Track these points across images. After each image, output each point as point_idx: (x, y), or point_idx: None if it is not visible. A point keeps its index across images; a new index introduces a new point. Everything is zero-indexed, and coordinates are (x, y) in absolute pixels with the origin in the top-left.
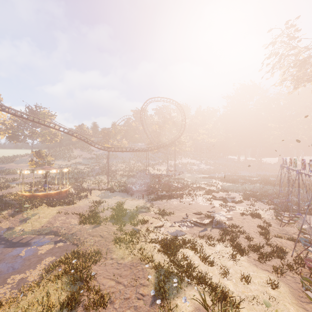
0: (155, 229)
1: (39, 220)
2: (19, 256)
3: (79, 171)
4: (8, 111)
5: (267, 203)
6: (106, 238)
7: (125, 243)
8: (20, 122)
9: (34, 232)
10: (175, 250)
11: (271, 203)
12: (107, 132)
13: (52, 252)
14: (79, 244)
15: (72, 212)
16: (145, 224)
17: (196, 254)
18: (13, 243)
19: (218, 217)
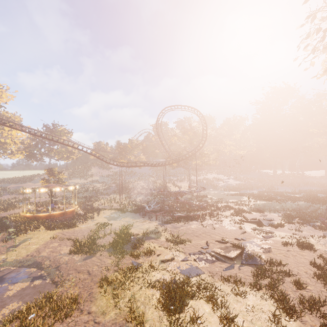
0: (161, 264)
1: (29, 246)
2: None
3: (93, 190)
4: (15, 127)
5: (319, 227)
6: (93, 276)
7: (113, 287)
8: (38, 141)
9: (16, 263)
10: (181, 304)
11: (325, 228)
12: (124, 147)
13: (23, 294)
14: (59, 284)
15: (69, 237)
16: (150, 256)
17: (215, 310)
18: None
19: (250, 247)
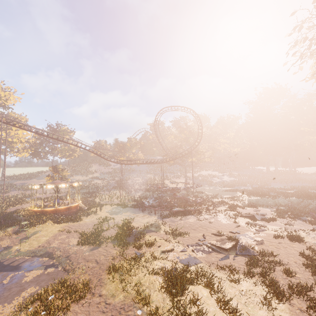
0: (162, 254)
1: (39, 238)
2: (1, 284)
3: (95, 186)
4: (24, 128)
5: (309, 222)
6: (101, 265)
7: (120, 274)
8: (42, 140)
9: (29, 253)
10: (182, 288)
11: (315, 222)
12: (123, 146)
13: (38, 280)
14: (70, 271)
15: (75, 230)
16: (151, 247)
17: (212, 294)
18: (3, 266)
19: (244, 239)
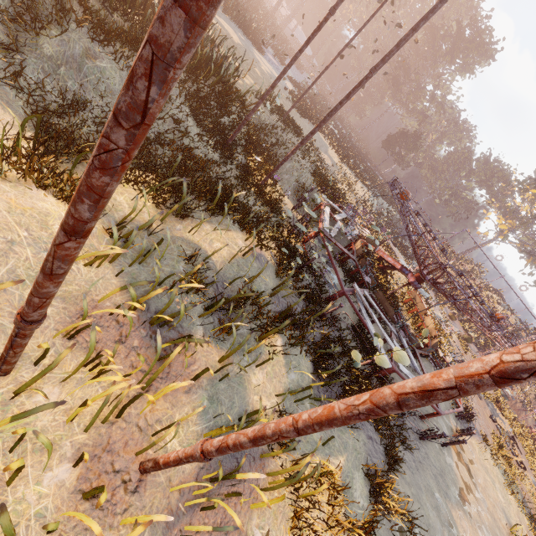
0: None
1: None
2: None
3: None
4: None
5: None
6: None
7: None
8: None
9: None
10: None
11: None
12: None
13: None
14: None
15: None
16: None
17: None
18: None
19: None
